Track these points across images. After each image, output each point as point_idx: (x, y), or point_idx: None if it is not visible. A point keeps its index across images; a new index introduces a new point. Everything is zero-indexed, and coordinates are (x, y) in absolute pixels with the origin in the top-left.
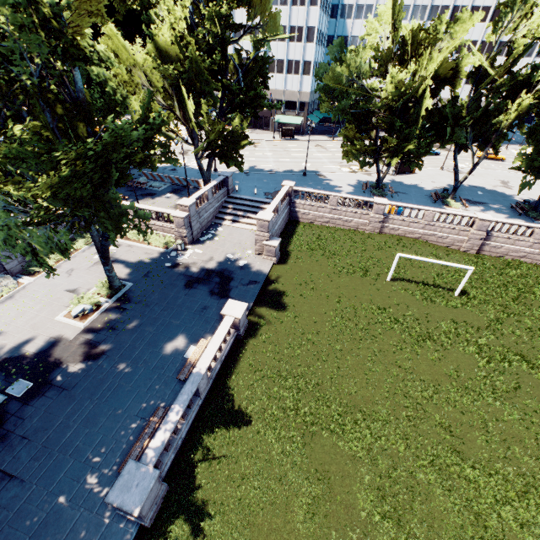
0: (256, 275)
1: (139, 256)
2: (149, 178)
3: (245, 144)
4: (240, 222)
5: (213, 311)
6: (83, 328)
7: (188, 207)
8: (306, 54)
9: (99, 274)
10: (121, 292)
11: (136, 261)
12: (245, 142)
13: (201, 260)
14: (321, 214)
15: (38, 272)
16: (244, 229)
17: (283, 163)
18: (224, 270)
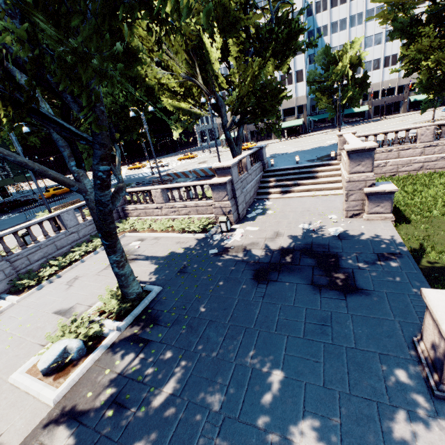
0: (379, 243)
1: (169, 248)
2: (174, 178)
3: (281, 98)
4: (292, 191)
5: (350, 330)
6: (50, 406)
7: (229, 169)
8: (297, 65)
9: (110, 279)
10: (140, 304)
11: (165, 254)
12: (283, 91)
13: (261, 238)
14: (406, 160)
15: (30, 288)
16: (301, 197)
17: (304, 146)
18: (310, 245)
